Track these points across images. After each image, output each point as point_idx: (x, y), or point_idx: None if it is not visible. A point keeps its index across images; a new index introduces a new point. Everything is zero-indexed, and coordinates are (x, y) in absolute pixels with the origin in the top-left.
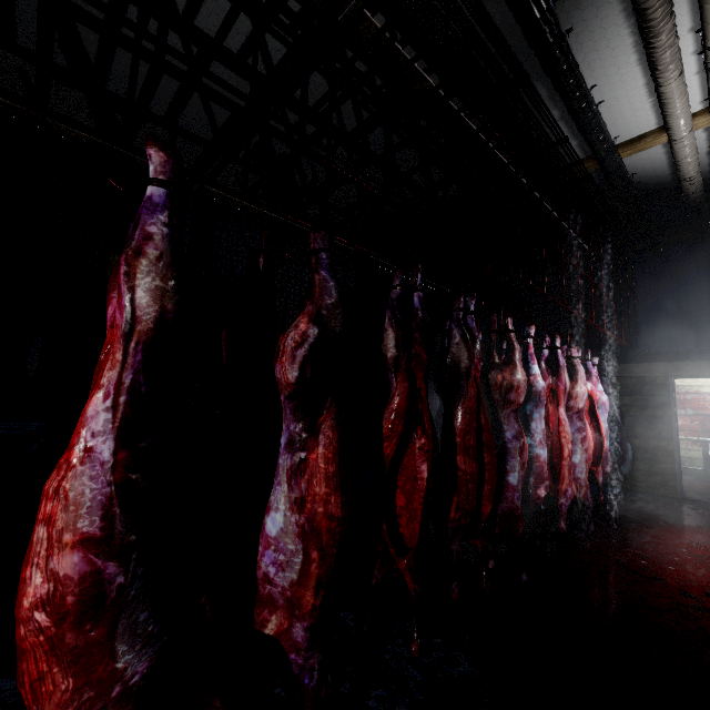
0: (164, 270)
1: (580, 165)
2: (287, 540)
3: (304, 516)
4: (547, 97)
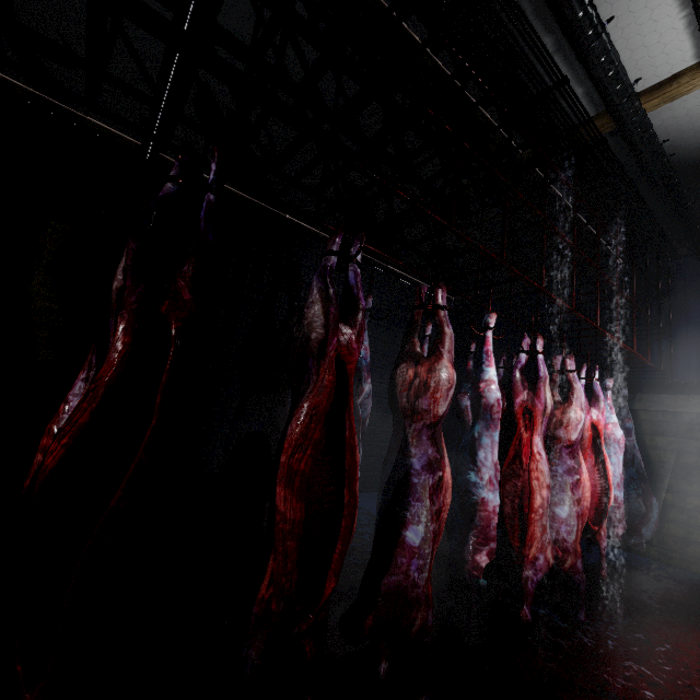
0: None
1: (589, 124)
2: None
3: None
4: (533, 13)
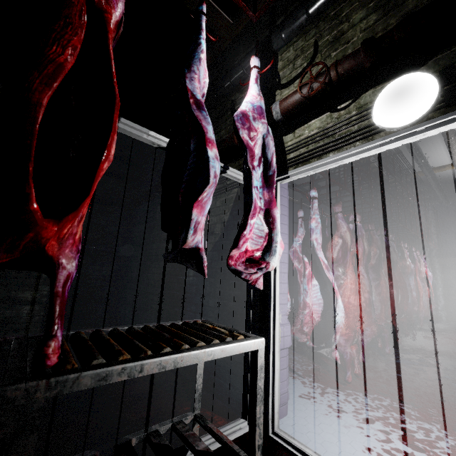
0: (366, 241)
1: (416, 175)
2: (376, 303)
3: (380, 297)
4: (406, 155)
